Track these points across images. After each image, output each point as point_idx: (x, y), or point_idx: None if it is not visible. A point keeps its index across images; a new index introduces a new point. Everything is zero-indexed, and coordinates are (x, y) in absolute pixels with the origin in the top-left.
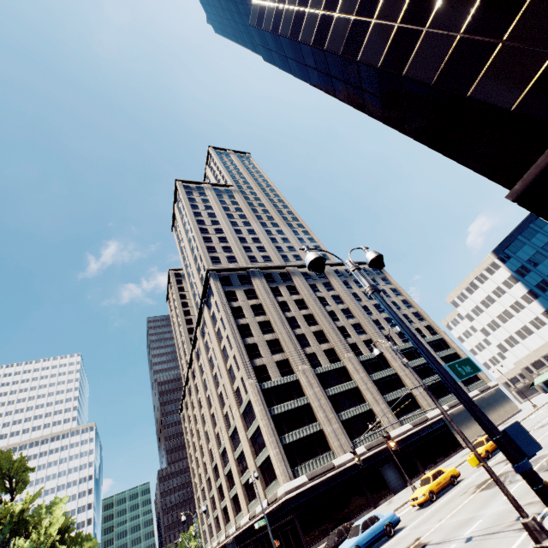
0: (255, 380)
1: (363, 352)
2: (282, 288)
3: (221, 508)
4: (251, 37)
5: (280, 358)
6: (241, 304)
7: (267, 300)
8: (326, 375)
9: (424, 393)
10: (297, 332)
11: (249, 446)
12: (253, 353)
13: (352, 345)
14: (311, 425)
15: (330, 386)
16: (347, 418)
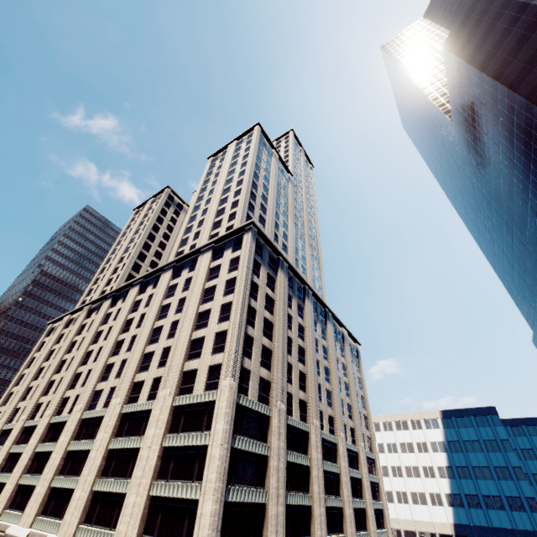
0: (236, 384)
1: (325, 427)
2: (295, 301)
3: (19, 480)
4: (532, 71)
5: (265, 376)
6: (260, 284)
7: (282, 301)
8: (291, 431)
9: (352, 516)
10: (288, 359)
11: (158, 456)
12: (246, 347)
13: (320, 412)
14: (259, 490)
15: (290, 448)
16: (291, 503)
